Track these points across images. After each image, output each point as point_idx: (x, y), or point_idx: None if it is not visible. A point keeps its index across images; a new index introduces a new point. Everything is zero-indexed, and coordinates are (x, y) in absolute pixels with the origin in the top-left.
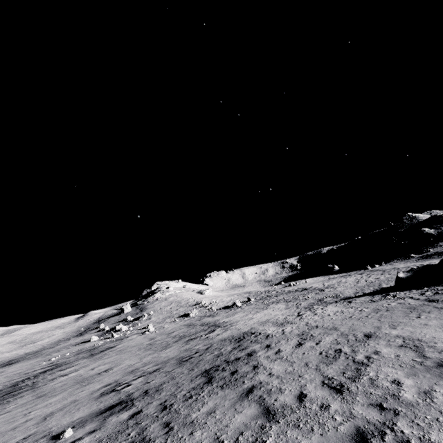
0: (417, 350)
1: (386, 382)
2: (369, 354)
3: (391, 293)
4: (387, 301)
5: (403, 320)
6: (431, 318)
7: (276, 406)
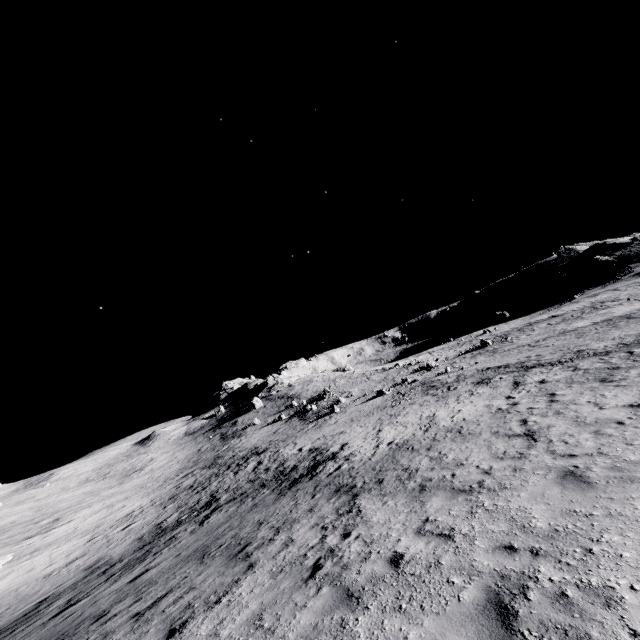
0: None
1: None
2: None
3: None
4: None
5: None
6: None
7: None
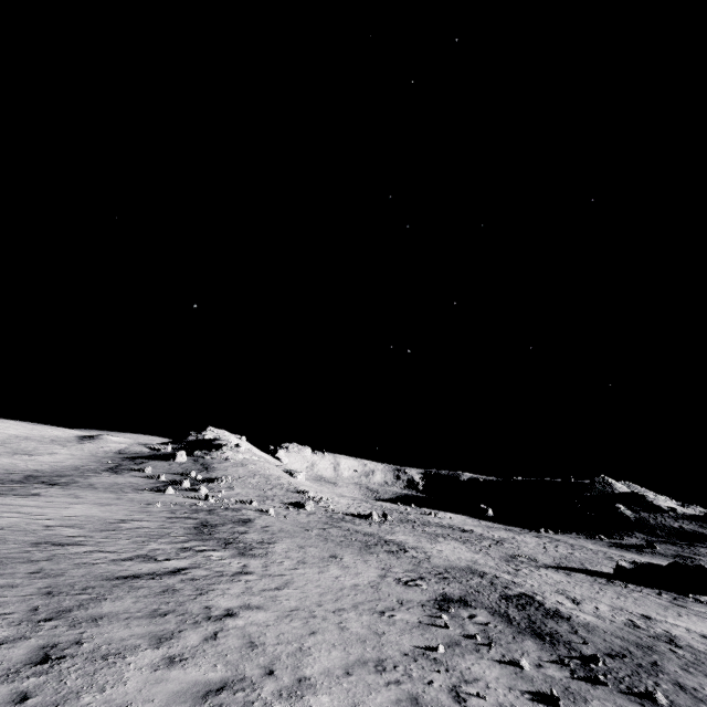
0: (706, 639)
1: (703, 649)
2: (666, 630)
3: (615, 581)
4: (623, 589)
5: (667, 614)
6: (694, 620)
7: (630, 640)
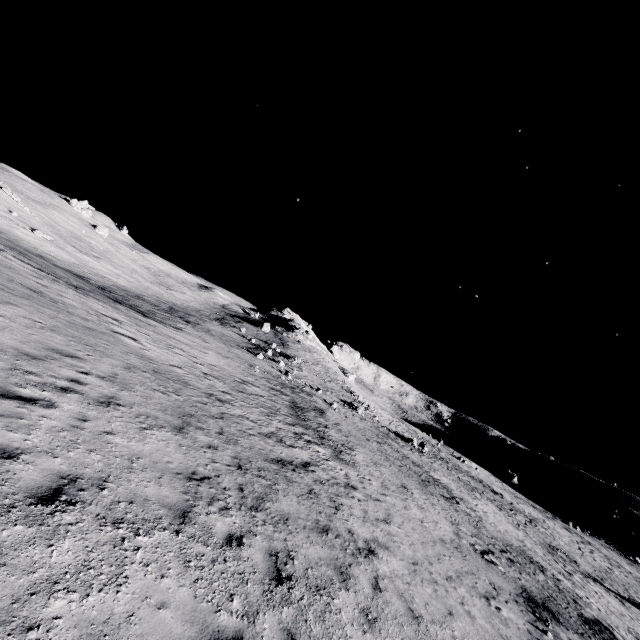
0: None
1: None
2: None
3: None
4: None
5: None
6: None
7: None
